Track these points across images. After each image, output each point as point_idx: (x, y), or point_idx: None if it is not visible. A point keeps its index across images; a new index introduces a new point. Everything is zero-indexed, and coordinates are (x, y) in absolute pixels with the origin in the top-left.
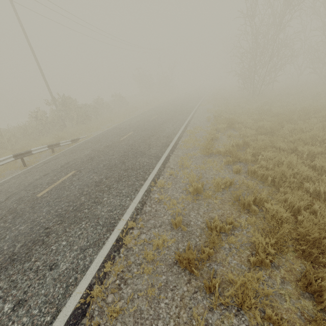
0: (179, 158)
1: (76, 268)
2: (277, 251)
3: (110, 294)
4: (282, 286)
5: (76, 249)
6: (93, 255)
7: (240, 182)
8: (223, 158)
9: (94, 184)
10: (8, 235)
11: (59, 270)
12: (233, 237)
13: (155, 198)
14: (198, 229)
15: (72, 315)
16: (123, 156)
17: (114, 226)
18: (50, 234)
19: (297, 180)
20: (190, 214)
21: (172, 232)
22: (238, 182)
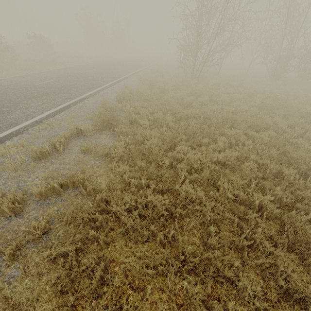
0: None
1: None
2: None
3: None
4: None
5: None
6: None
7: None
8: None
9: None
10: None
11: None
12: None
13: None
14: None
15: None
16: None
17: None
18: None
19: None
20: None
21: None
22: None
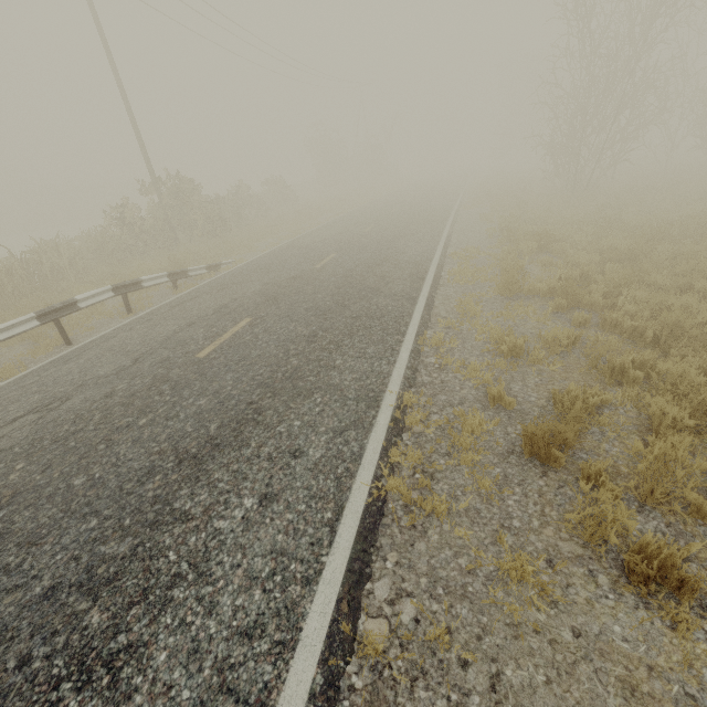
0: (454, 301)
1: (340, 455)
2: (689, 433)
3: (413, 490)
4: (706, 478)
5: (325, 431)
6: (362, 440)
7: (591, 340)
8: (544, 301)
9: (303, 339)
10: (183, 413)
11: (311, 458)
12: (607, 414)
13: (435, 362)
14: (535, 408)
15: (366, 512)
16: (337, 295)
17: (378, 402)
18: (263, 411)
19: (699, 338)
20: (511, 386)
21: (487, 411)
22: (587, 339)
